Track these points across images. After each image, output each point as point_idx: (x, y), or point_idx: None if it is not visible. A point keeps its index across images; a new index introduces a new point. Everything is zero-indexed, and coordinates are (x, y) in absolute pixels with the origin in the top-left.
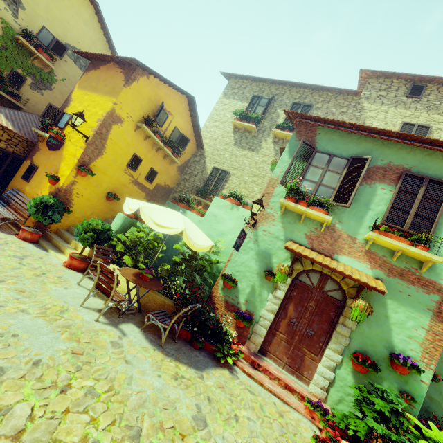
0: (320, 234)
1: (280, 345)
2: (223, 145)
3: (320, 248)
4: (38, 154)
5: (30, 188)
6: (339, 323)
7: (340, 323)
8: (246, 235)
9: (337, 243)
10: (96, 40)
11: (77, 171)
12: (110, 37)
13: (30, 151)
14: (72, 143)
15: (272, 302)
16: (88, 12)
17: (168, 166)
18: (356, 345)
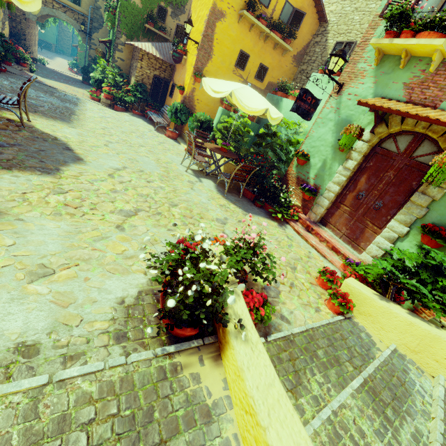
0: (428, 77)
1: (342, 217)
2: (354, 3)
3: (422, 97)
4: (175, 74)
5: (172, 102)
6: (417, 191)
7: (419, 192)
8: (318, 100)
9: None
10: None
11: (194, 78)
12: None
13: (172, 74)
14: (190, 54)
15: (340, 174)
16: None
17: (280, 58)
18: (435, 217)
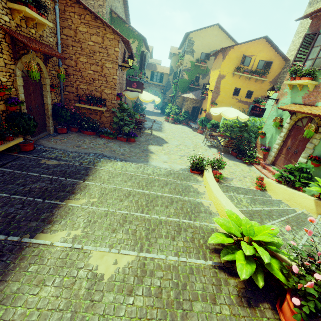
0: (310, 93)
1: (281, 160)
2: None
3: (308, 102)
4: (203, 104)
5: (201, 117)
6: (308, 142)
7: (309, 142)
8: (264, 108)
9: (319, 94)
10: (222, 39)
11: (211, 105)
12: (227, 33)
13: (201, 104)
14: (209, 95)
15: (278, 140)
16: (216, 30)
17: (261, 85)
18: (317, 152)
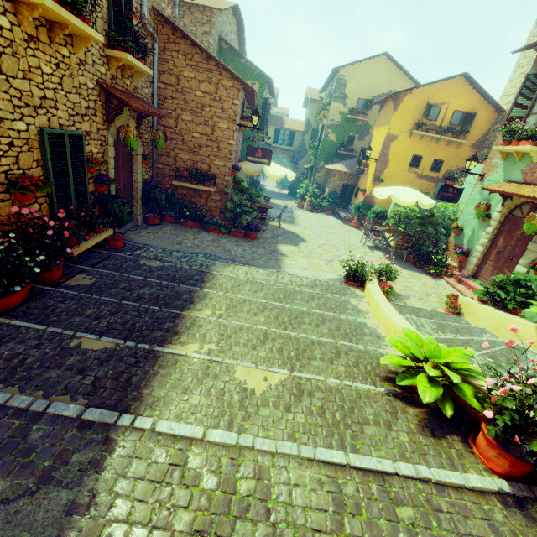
0: (534, 166)
1: (488, 270)
2: None
3: (532, 179)
4: (359, 180)
5: (356, 201)
6: (530, 242)
7: (532, 242)
8: (460, 189)
9: None
10: (392, 77)
11: (373, 183)
12: (401, 66)
13: (357, 180)
14: (371, 167)
15: (483, 238)
16: (382, 63)
17: (456, 150)
18: None
